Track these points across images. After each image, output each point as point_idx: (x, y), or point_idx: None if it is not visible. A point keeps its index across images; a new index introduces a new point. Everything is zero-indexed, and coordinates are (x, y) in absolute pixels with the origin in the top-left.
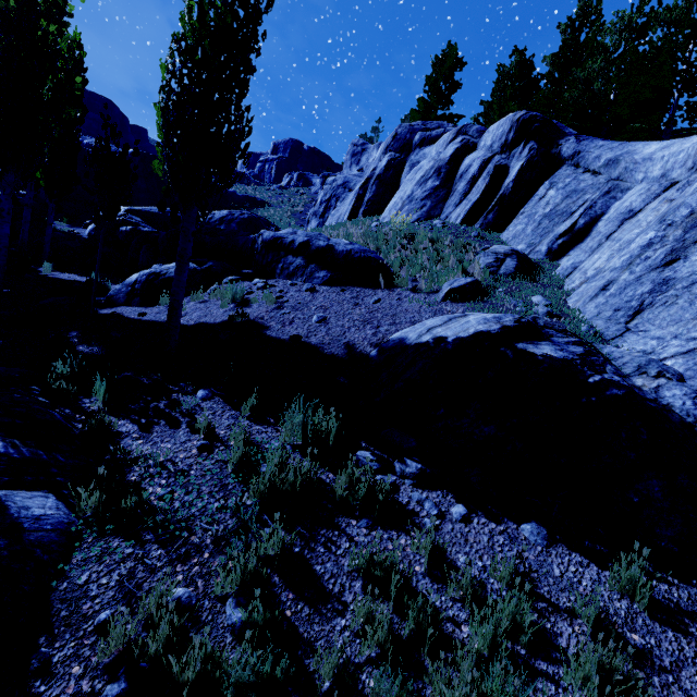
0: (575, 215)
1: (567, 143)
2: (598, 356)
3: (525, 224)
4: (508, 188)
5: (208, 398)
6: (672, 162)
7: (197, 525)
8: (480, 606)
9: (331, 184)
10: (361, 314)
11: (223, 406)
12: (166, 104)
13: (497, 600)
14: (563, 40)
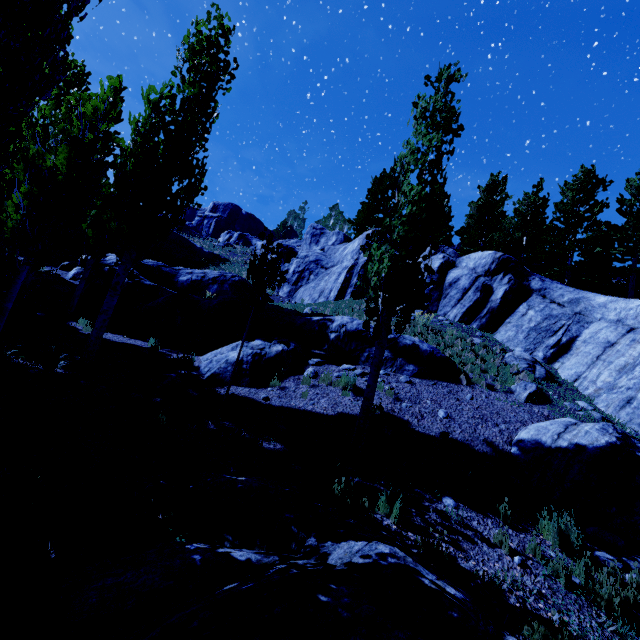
0: (558, 333)
1: (535, 280)
2: None
3: (515, 332)
4: (496, 303)
5: (457, 505)
6: (624, 314)
7: None
8: None
9: (303, 259)
10: (471, 410)
11: (476, 514)
12: (393, 255)
13: None
14: (487, 198)
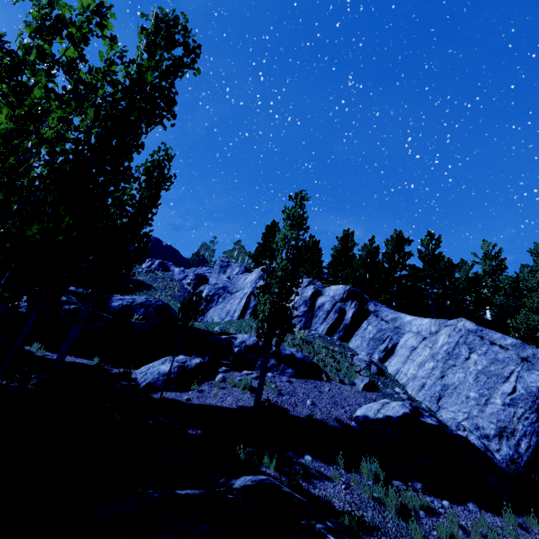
0: (386, 341)
1: (371, 305)
2: (442, 422)
3: (361, 341)
4: (348, 321)
5: (313, 460)
6: (420, 328)
7: (385, 526)
8: (482, 538)
9: (214, 286)
10: (328, 398)
11: (324, 464)
12: (272, 301)
13: (485, 534)
14: (342, 246)
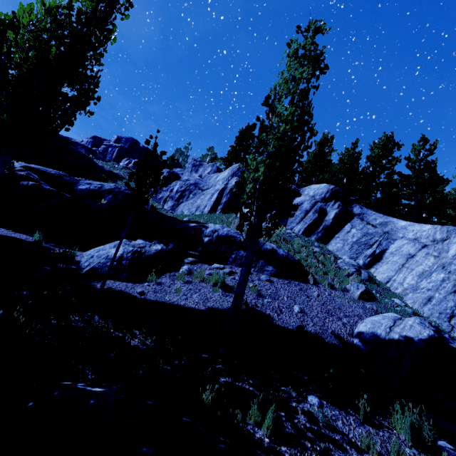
0: (373, 247)
1: (356, 207)
2: None
3: (342, 244)
4: (329, 222)
5: (321, 404)
6: (419, 234)
7: None
8: None
9: (185, 181)
10: (319, 305)
11: (339, 412)
12: (268, 165)
13: None
14: (320, 149)
